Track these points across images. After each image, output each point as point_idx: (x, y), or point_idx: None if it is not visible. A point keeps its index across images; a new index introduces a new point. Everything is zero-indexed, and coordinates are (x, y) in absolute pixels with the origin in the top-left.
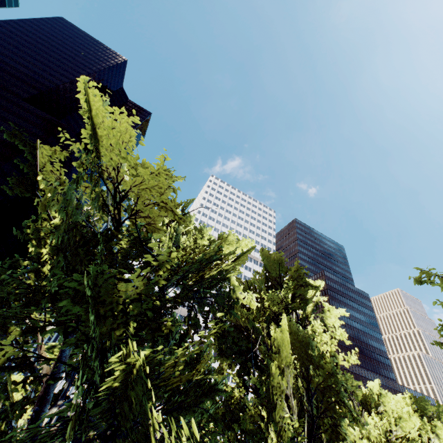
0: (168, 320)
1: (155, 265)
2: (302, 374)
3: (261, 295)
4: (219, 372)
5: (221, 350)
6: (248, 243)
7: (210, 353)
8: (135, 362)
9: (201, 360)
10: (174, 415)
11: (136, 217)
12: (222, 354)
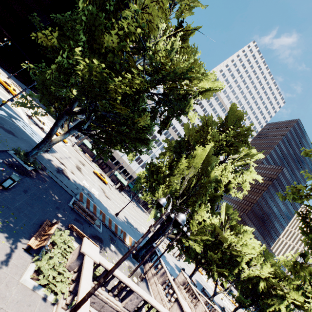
0: (128, 78)
1: (128, 30)
2: (198, 175)
3: (209, 129)
4: (163, 155)
5: (160, 131)
6: (219, 84)
7: (147, 118)
8: (93, 67)
9: (141, 118)
10: (121, 135)
11: (145, 11)
12: (159, 132)
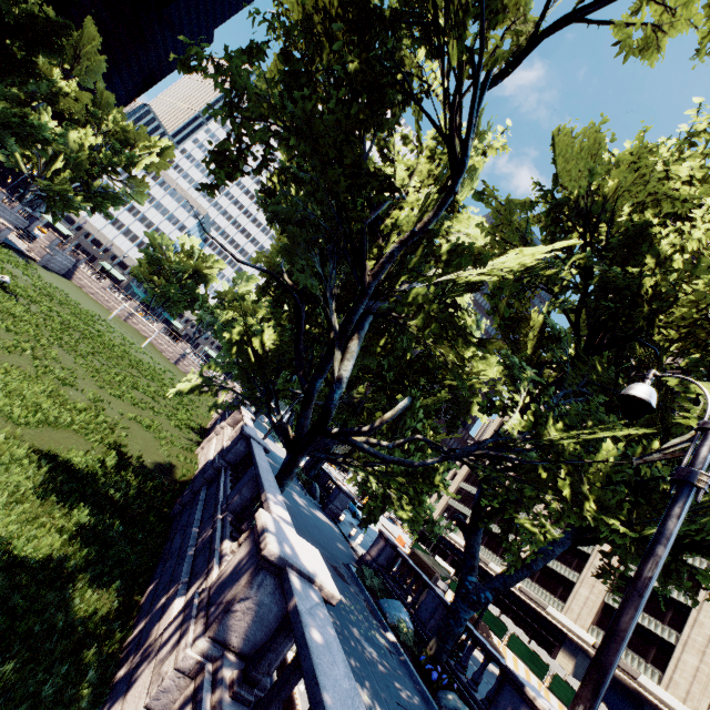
0: None
1: None
2: None
3: None
4: None
5: None
6: None
7: None
8: None
9: None
10: None
11: None
12: None
